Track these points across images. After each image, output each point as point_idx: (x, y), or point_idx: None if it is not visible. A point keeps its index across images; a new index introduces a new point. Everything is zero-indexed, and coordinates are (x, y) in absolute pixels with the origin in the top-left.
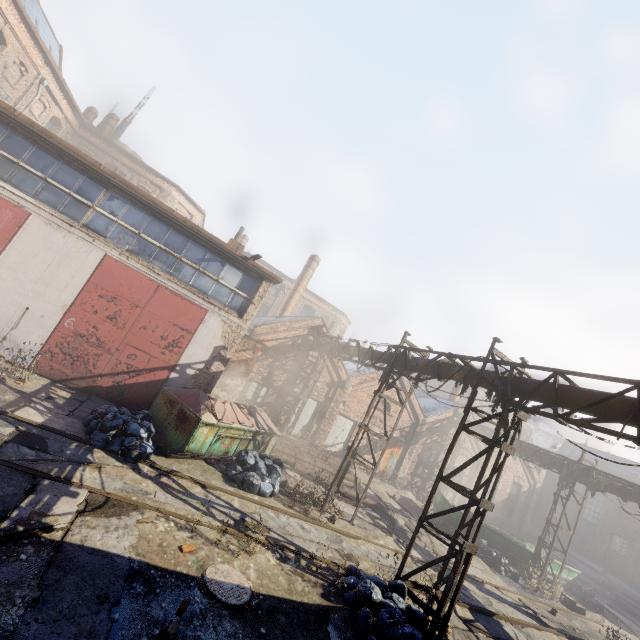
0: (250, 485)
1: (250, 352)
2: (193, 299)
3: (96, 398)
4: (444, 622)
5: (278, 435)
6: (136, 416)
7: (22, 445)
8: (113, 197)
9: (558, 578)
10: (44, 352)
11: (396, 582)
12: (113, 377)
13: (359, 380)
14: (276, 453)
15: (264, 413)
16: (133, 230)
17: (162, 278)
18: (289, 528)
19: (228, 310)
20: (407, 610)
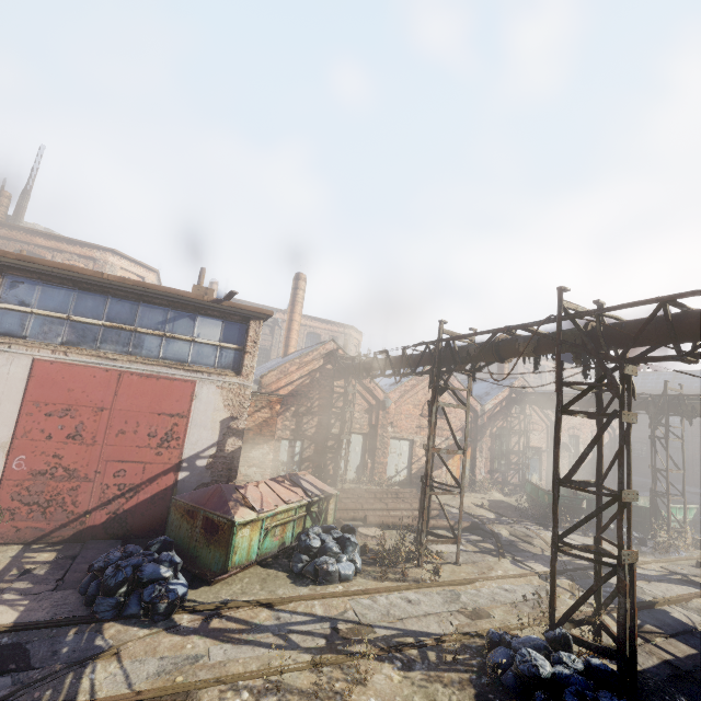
0: (326, 575)
1: (266, 410)
2: (171, 374)
3: (93, 543)
4: (631, 659)
5: (335, 495)
6: (150, 549)
7: None
8: (14, 282)
9: (685, 524)
10: None
11: (555, 634)
12: (105, 508)
13: (399, 393)
14: (340, 514)
15: (309, 476)
16: (59, 316)
17: (121, 363)
18: (394, 611)
19: (220, 372)
20: (587, 669)
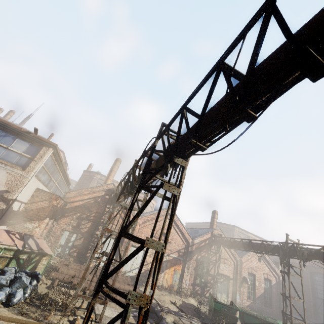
0: None
1: (47, 202)
2: None
3: None
4: None
5: (50, 255)
6: None
7: None
8: None
9: None
10: None
11: None
12: None
13: (143, 220)
14: (59, 275)
15: (42, 239)
16: None
17: None
18: None
19: (14, 166)
20: None
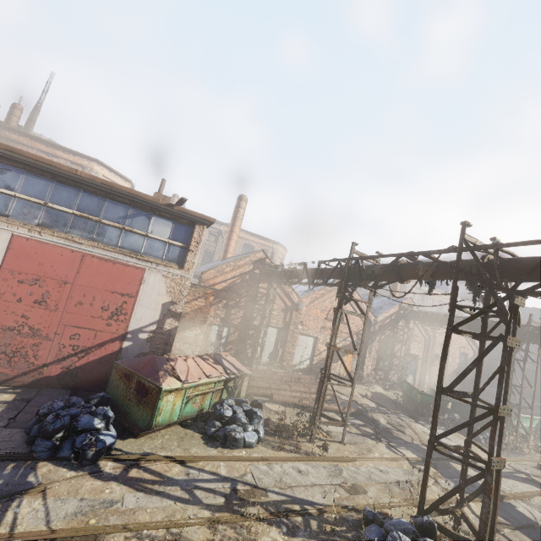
0: (233, 441)
1: (202, 300)
2: (126, 261)
3: (47, 390)
4: None
5: (249, 374)
6: (90, 402)
7: None
8: (3, 169)
9: (530, 432)
10: None
11: (423, 521)
12: (60, 363)
13: (310, 299)
14: (251, 390)
15: (230, 356)
16: (37, 201)
17: (85, 246)
18: (286, 478)
19: (166, 263)
20: None
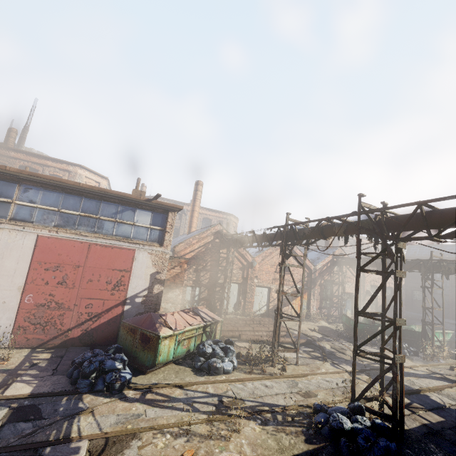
0: (215, 369)
1: (178, 268)
2: (120, 245)
3: (72, 348)
4: (400, 421)
5: (221, 321)
6: (108, 352)
7: (18, 422)
8: (27, 189)
9: (444, 343)
10: (16, 329)
11: (354, 405)
12: (80, 327)
13: (261, 258)
14: (223, 333)
15: (205, 309)
16: (53, 209)
17: (90, 238)
18: (257, 391)
19: (150, 244)
20: (373, 425)
